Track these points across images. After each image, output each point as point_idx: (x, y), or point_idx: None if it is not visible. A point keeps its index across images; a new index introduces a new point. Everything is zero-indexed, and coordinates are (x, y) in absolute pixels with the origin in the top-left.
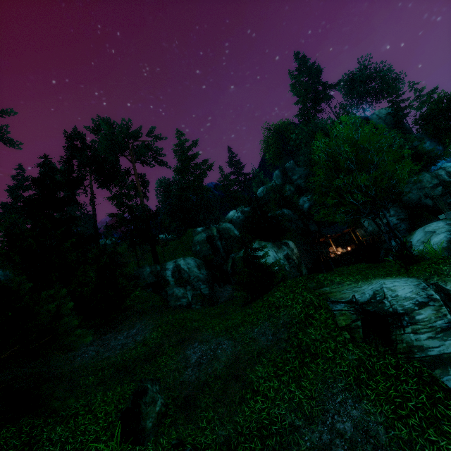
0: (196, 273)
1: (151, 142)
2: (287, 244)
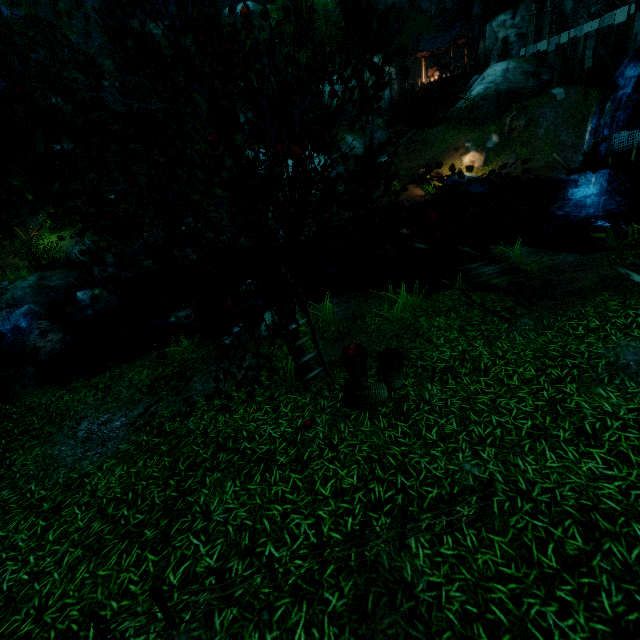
0: None
1: None
2: None
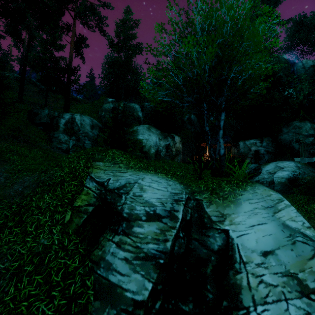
0: (87, 130)
1: (97, 6)
2: (173, 137)
